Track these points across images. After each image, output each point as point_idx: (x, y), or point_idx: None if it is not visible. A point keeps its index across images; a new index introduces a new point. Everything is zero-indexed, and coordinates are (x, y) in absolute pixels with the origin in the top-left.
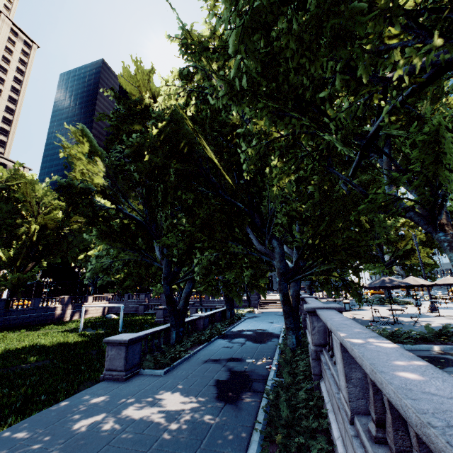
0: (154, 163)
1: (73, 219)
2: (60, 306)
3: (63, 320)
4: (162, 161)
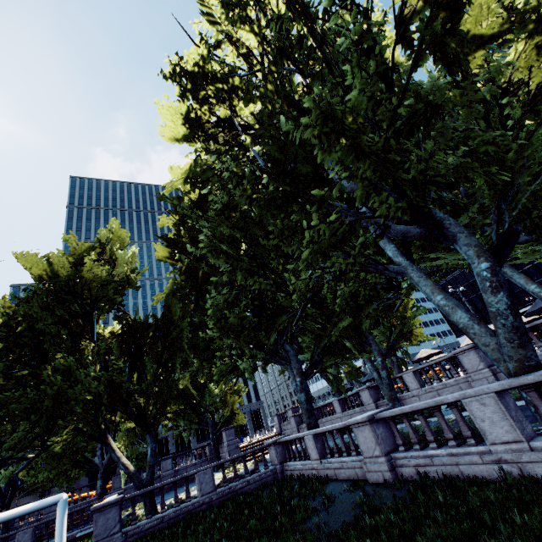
0: None
1: None
2: None
3: None
4: None
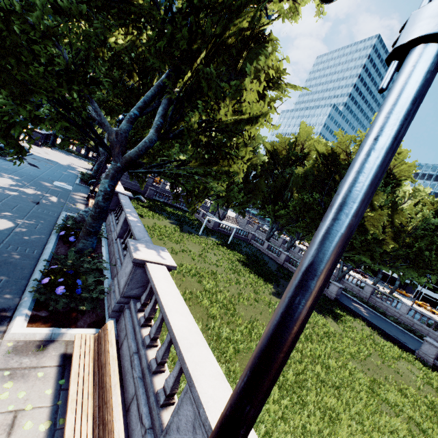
0: None
1: None
2: None
3: None
4: None
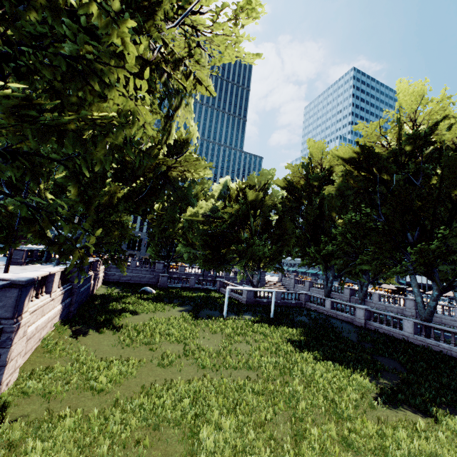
0: None
1: (192, 166)
2: (92, 273)
3: (93, 293)
4: None
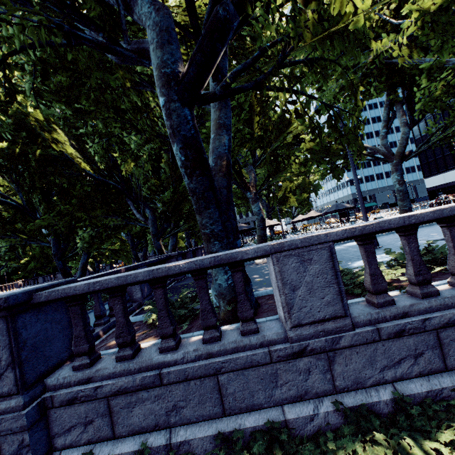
0: (12, 150)
1: None
2: None
3: None
4: (20, 147)
